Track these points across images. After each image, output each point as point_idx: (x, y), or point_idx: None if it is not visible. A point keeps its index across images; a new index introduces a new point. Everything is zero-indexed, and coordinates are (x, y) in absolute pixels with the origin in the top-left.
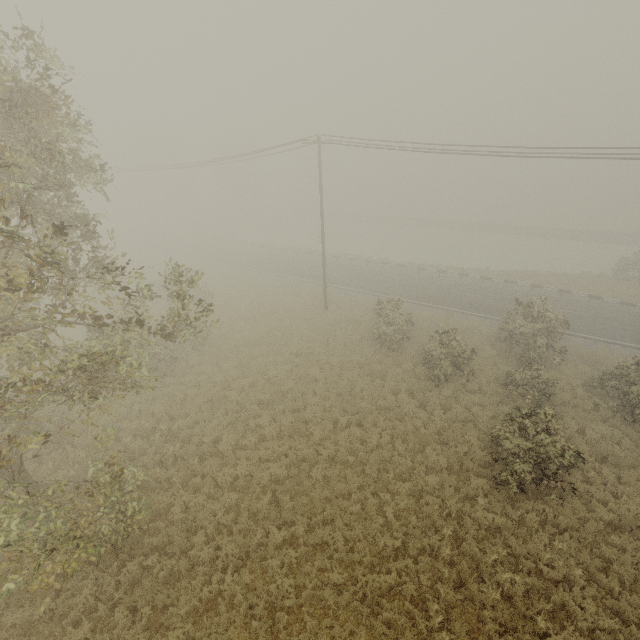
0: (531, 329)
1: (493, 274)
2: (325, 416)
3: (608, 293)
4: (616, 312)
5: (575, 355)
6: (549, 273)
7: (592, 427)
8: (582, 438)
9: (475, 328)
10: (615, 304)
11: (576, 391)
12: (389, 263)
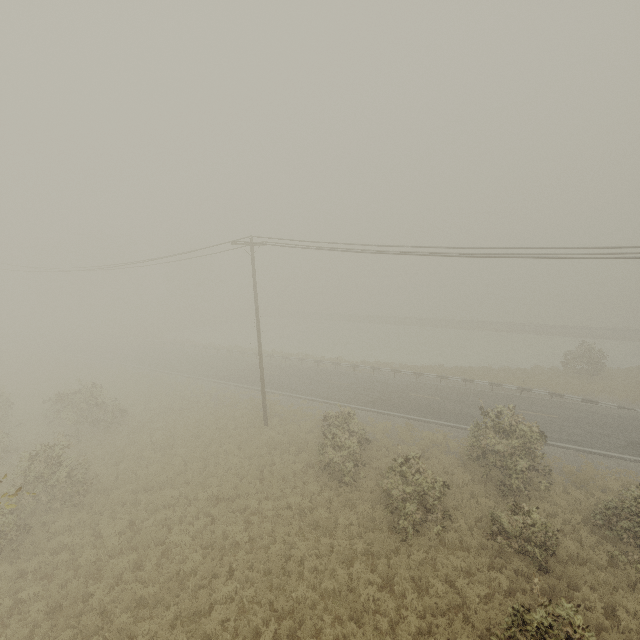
0: (506, 447)
1: (449, 371)
2: (238, 627)
3: (566, 388)
4: (582, 411)
5: (560, 473)
6: (503, 368)
7: (622, 602)
8: (615, 624)
9: (441, 441)
10: (577, 401)
11: (579, 533)
12: (341, 363)
